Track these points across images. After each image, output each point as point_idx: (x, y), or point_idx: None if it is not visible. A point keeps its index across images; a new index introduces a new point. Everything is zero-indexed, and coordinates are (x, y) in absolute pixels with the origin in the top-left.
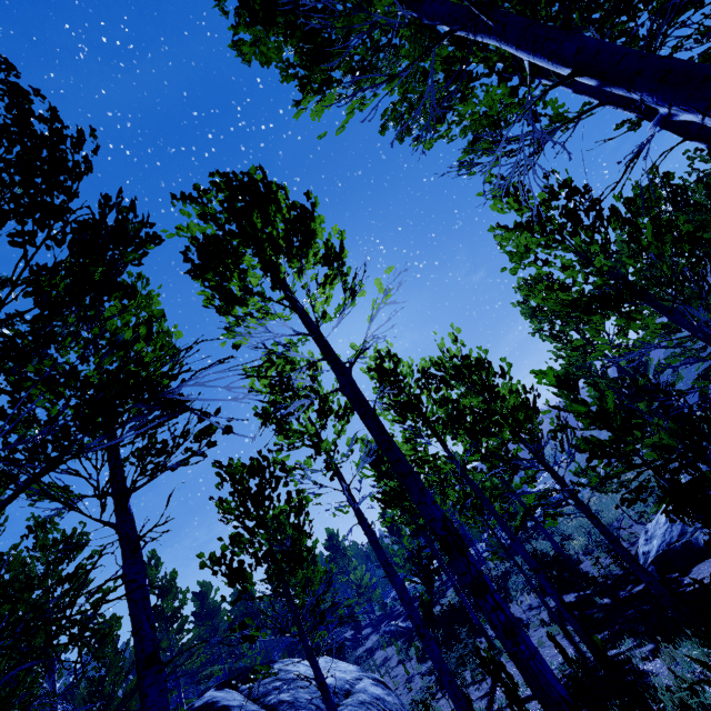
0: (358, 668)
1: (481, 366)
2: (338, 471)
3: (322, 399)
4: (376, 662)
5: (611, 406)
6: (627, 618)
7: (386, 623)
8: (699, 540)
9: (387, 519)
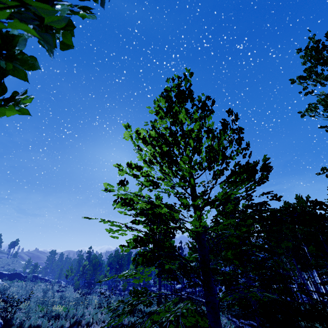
0: None
1: None
2: None
3: None
4: None
5: None
6: None
7: None
8: None
9: None
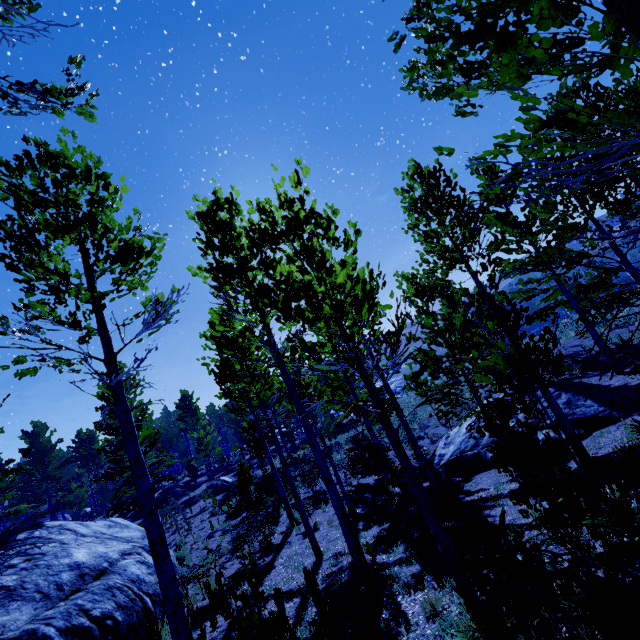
0: (144, 533)
1: (317, 220)
2: (104, 333)
3: (91, 226)
4: (192, 512)
5: (457, 323)
6: (408, 514)
7: (220, 475)
8: (487, 453)
9: (220, 393)
